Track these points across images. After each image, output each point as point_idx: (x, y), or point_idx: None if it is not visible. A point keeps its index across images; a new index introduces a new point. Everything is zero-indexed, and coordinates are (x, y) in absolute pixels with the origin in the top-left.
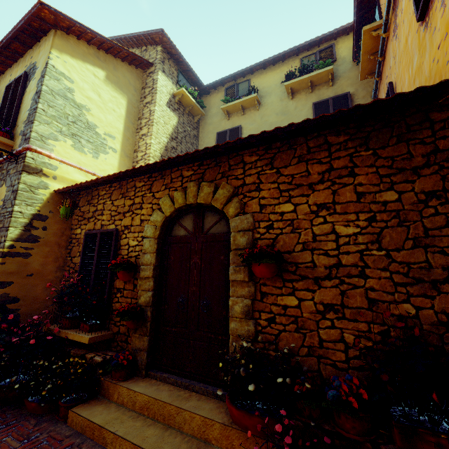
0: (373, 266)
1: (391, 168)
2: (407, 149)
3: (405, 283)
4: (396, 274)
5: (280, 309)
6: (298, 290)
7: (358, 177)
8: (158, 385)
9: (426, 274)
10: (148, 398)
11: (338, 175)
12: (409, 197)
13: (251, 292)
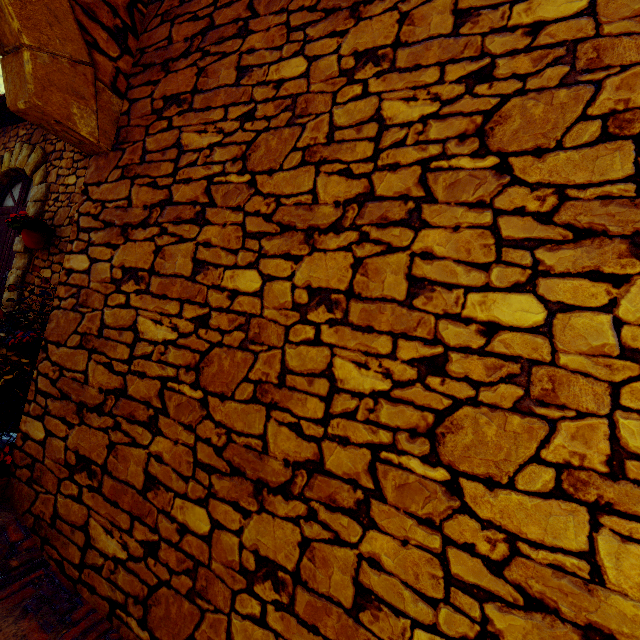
0: None
1: None
2: None
3: None
4: None
5: (40, 281)
6: (55, 264)
7: None
8: None
9: None
10: None
11: None
12: None
13: (25, 264)
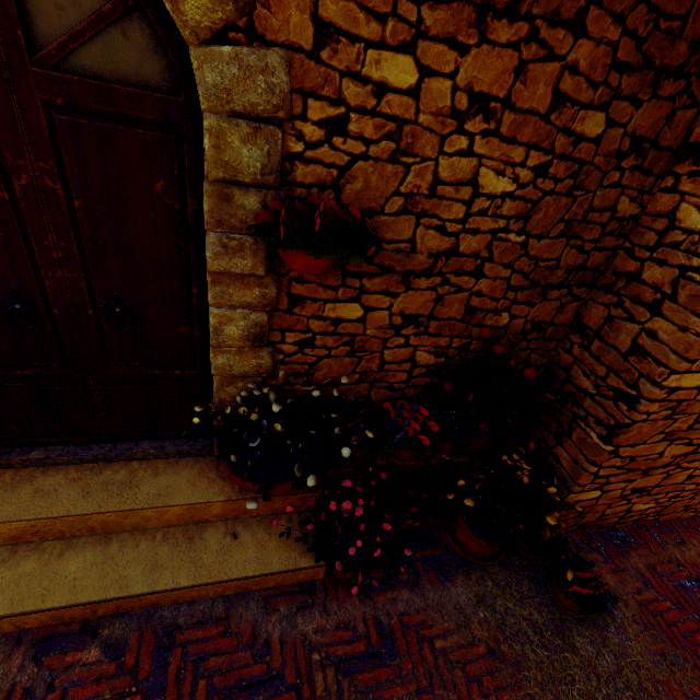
0: (498, 259)
1: (641, 48)
2: (692, 3)
3: (519, 286)
4: (517, 274)
5: (328, 325)
6: (369, 294)
7: (581, 44)
8: (30, 481)
9: (546, 277)
10: (28, 523)
11: (555, 8)
12: (613, 139)
13: (269, 299)
